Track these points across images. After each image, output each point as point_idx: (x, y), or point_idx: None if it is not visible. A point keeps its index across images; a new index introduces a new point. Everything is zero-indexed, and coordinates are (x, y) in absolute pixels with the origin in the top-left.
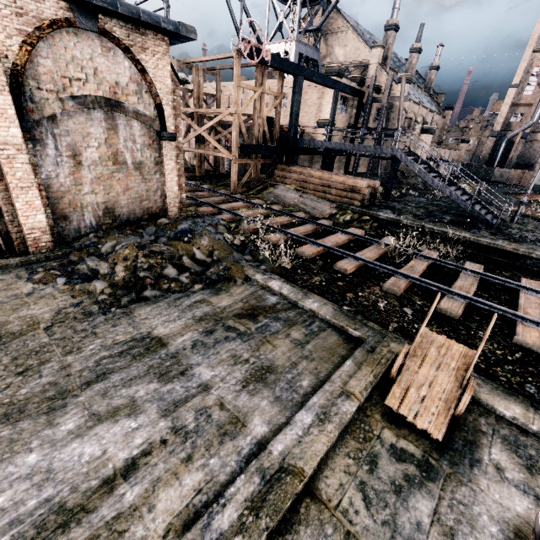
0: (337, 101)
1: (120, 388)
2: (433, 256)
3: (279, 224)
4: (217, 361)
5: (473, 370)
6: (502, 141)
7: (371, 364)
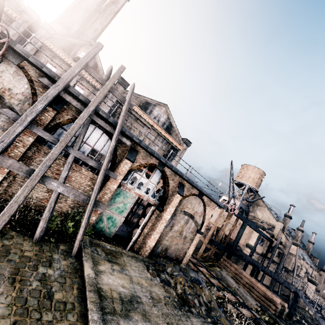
0: (259, 239)
1: None
2: None
3: (229, 298)
4: None
5: None
6: None
7: None
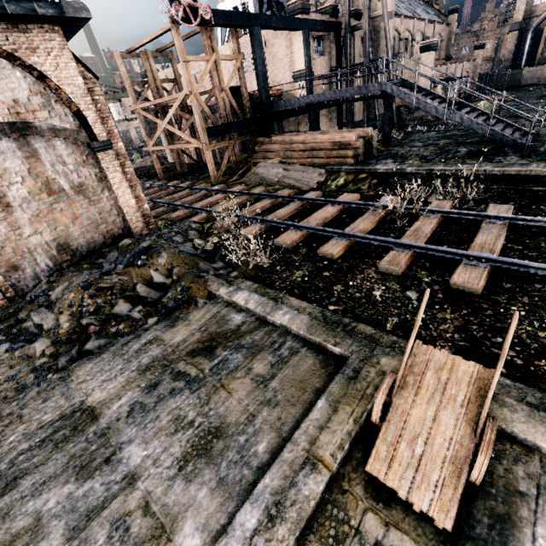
0: (309, 44)
1: (27, 500)
2: (445, 207)
3: (260, 210)
4: (153, 432)
5: (506, 372)
6: (527, 33)
7: (352, 399)
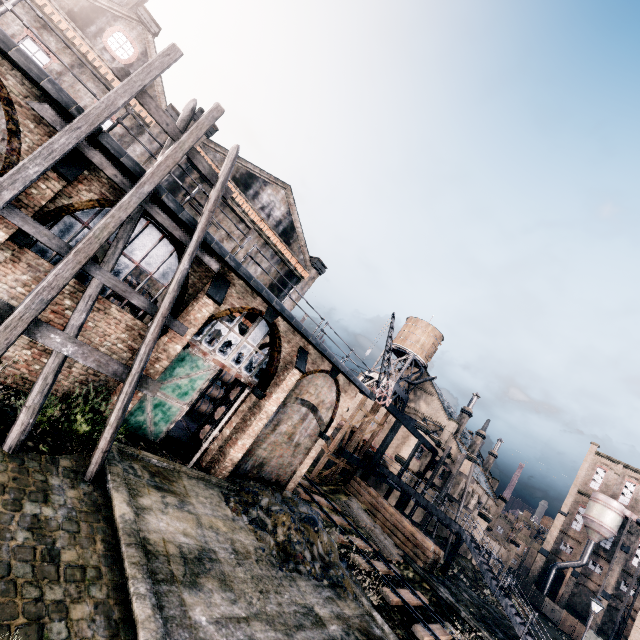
0: (417, 449)
1: None
2: None
3: (358, 546)
4: None
5: None
6: (552, 566)
7: None
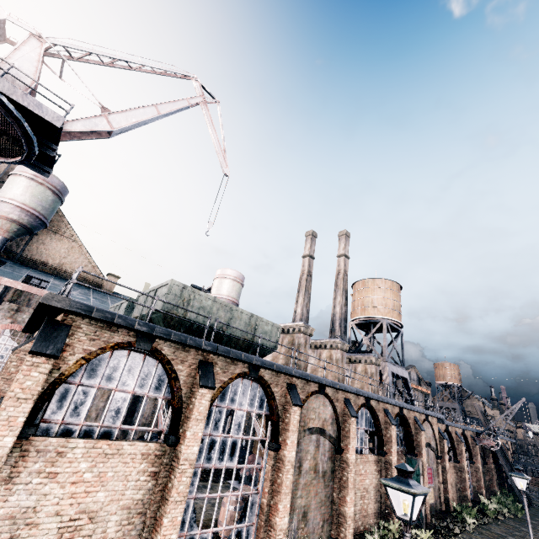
0: None
1: None
2: None
3: None
4: None
5: None
6: None
7: None
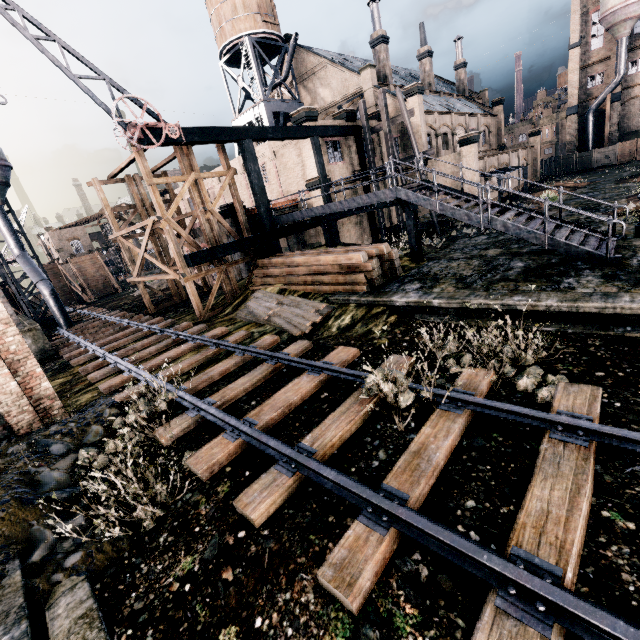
0: (320, 151)
1: None
2: (479, 387)
3: (218, 376)
4: None
5: None
6: (587, 115)
7: None
